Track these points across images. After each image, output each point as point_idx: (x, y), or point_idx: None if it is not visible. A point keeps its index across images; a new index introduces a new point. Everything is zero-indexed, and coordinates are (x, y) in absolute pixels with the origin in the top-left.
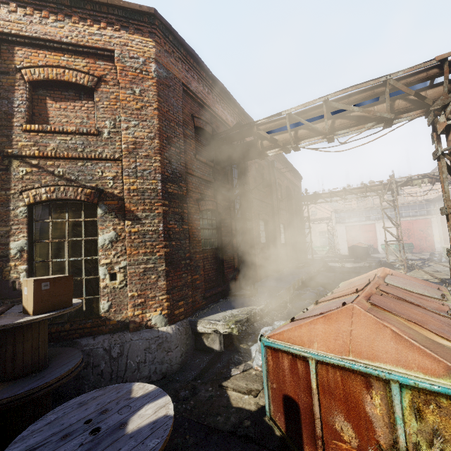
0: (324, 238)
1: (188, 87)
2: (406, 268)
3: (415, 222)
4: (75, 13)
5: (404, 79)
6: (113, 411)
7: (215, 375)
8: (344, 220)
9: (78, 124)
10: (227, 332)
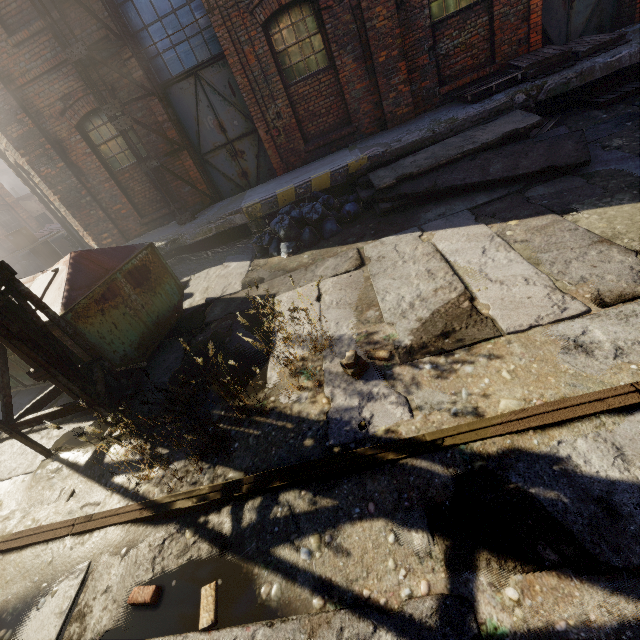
0: None
1: None
2: None
3: None
4: None
5: None
6: None
7: None
8: None
9: None
10: None
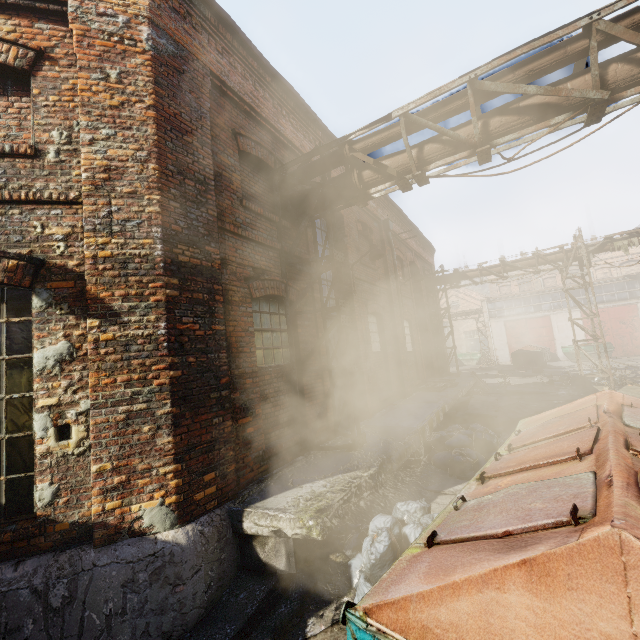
0: (472, 341)
1: (223, 81)
2: (612, 383)
3: (612, 310)
4: None
5: (627, 18)
6: None
7: (272, 636)
8: (501, 313)
9: None
10: (301, 536)
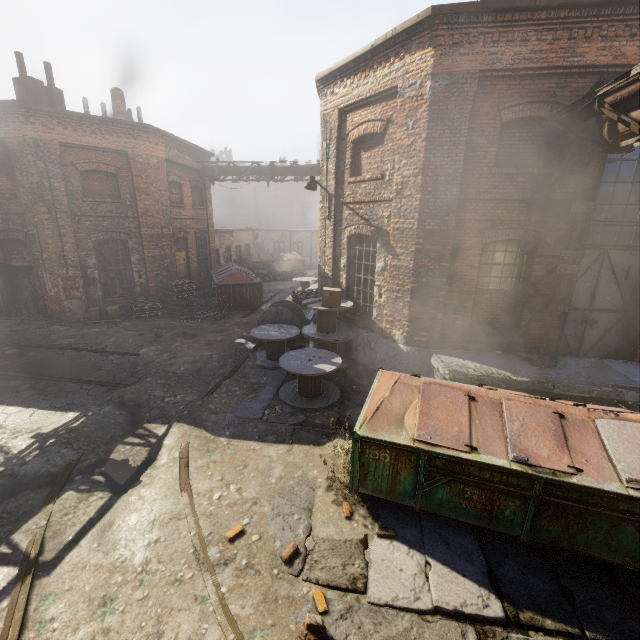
0: None
1: (493, 69)
2: None
3: None
4: (375, 61)
5: None
6: (321, 359)
7: None
8: None
9: (375, 169)
10: (443, 375)
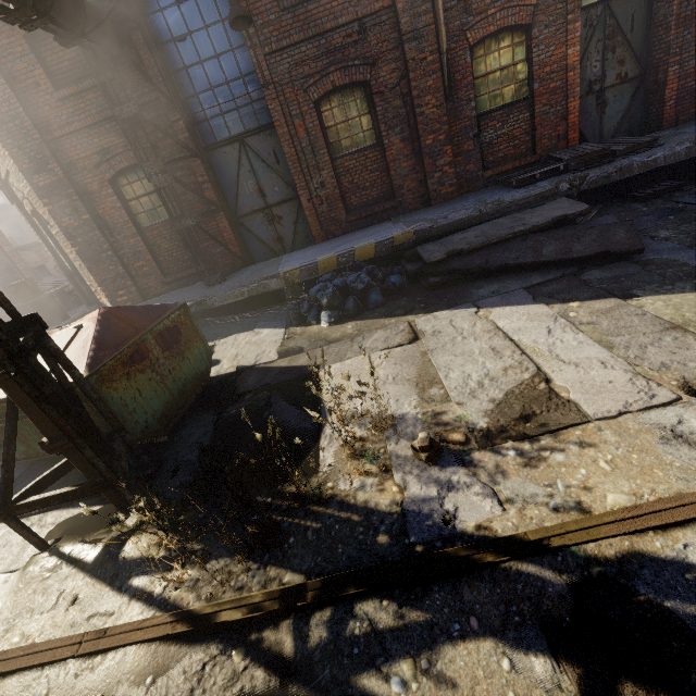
0: None
1: None
2: None
3: None
4: None
5: None
6: None
7: None
8: None
9: None
10: None
